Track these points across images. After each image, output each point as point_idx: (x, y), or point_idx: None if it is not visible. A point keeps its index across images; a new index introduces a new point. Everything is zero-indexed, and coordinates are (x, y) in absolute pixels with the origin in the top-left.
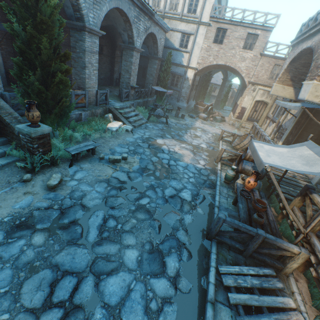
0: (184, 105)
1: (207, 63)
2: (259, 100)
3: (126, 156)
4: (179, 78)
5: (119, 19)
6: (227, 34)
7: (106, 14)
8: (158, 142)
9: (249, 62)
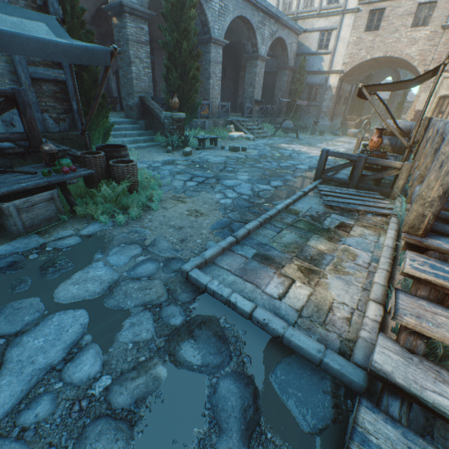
0: (325, 123)
1: (357, 61)
2: (446, 95)
3: (245, 147)
4: (318, 89)
5: (243, 29)
6: (385, 14)
7: (230, 28)
8: (281, 146)
9: (423, 43)
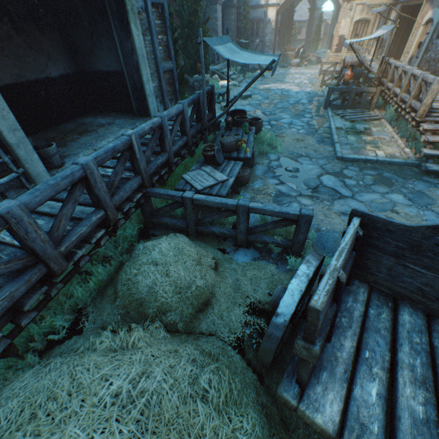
0: None
1: None
2: (359, 20)
3: (251, 94)
4: (259, 24)
5: None
6: None
7: None
8: (265, 87)
9: None
